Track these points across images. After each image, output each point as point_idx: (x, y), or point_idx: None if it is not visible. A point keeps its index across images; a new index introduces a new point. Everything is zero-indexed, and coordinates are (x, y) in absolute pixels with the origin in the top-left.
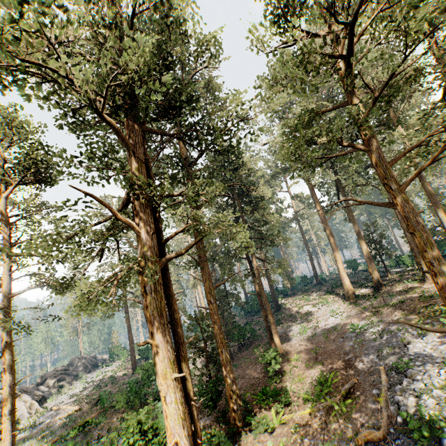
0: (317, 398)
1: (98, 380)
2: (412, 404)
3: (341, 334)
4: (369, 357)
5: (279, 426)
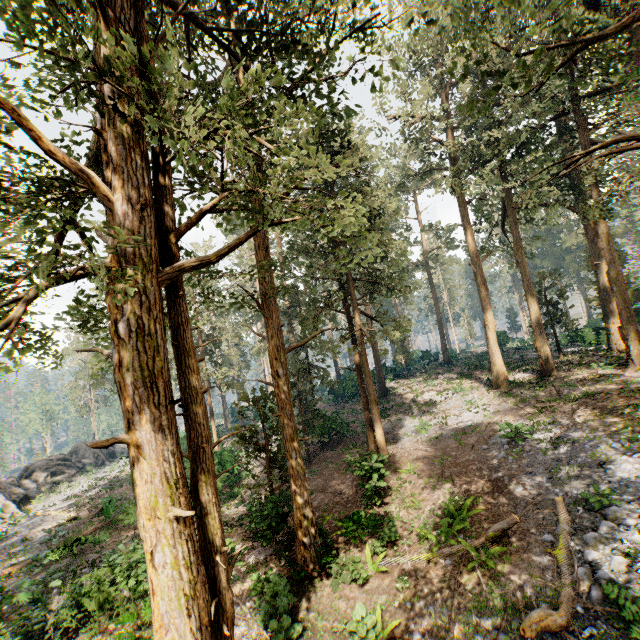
0: (442, 537)
1: (112, 477)
2: (621, 568)
3: (484, 438)
4: (534, 479)
5: (376, 576)
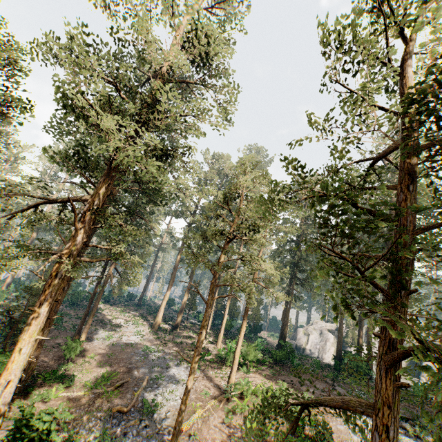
0: (95, 387)
1: None
2: (151, 398)
3: (135, 349)
4: (144, 369)
5: (54, 400)
